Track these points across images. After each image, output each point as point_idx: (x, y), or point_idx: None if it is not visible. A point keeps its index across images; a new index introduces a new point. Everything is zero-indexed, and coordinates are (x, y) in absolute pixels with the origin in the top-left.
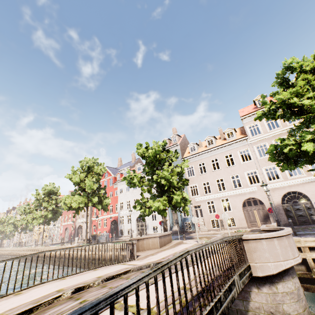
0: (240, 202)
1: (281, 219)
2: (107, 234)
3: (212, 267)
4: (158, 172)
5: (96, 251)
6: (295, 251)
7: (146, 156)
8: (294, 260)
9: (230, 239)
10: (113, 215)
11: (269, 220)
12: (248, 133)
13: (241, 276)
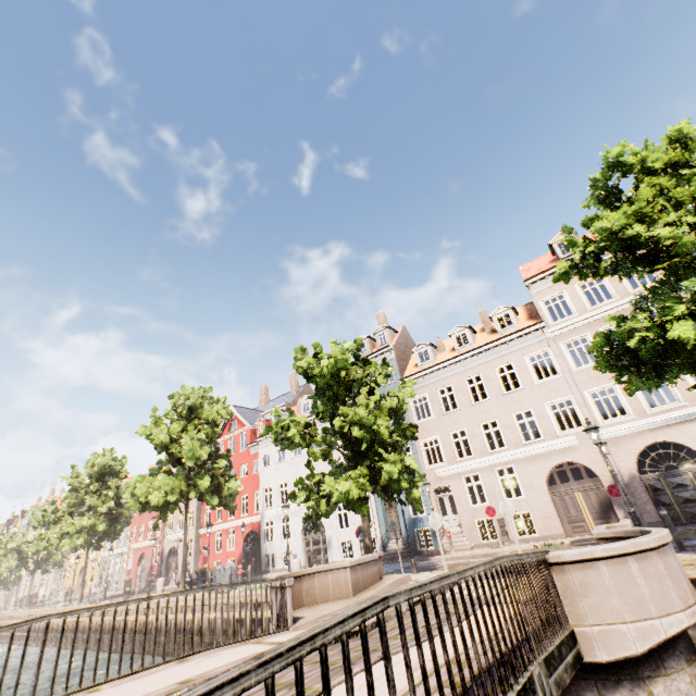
0: (542, 473)
1: (643, 512)
2: (233, 567)
3: (465, 643)
4: (345, 409)
5: (205, 610)
6: (685, 590)
7: (317, 375)
8: (687, 613)
9: (515, 564)
10: (250, 520)
11: (615, 516)
12: (545, 314)
13: (551, 666)
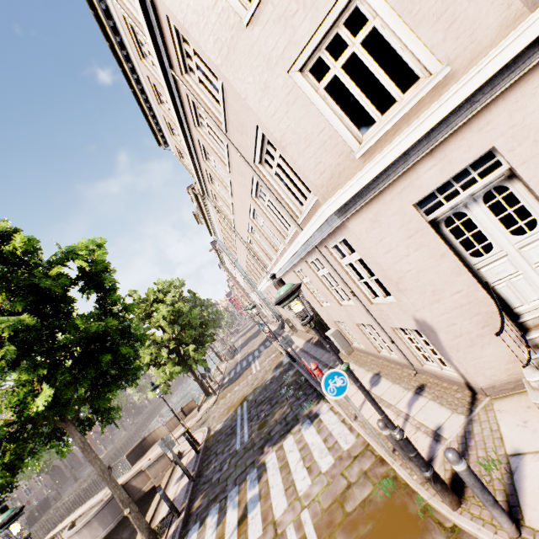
0: None
1: None
2: (226, 352)
3: None
4: None
5: None
6: None
7: None
8: None
9: None
10: None
11: None
12: (192, 173)
13: None
